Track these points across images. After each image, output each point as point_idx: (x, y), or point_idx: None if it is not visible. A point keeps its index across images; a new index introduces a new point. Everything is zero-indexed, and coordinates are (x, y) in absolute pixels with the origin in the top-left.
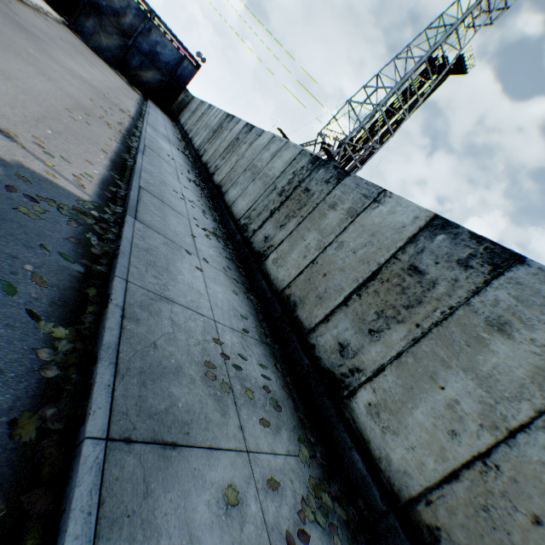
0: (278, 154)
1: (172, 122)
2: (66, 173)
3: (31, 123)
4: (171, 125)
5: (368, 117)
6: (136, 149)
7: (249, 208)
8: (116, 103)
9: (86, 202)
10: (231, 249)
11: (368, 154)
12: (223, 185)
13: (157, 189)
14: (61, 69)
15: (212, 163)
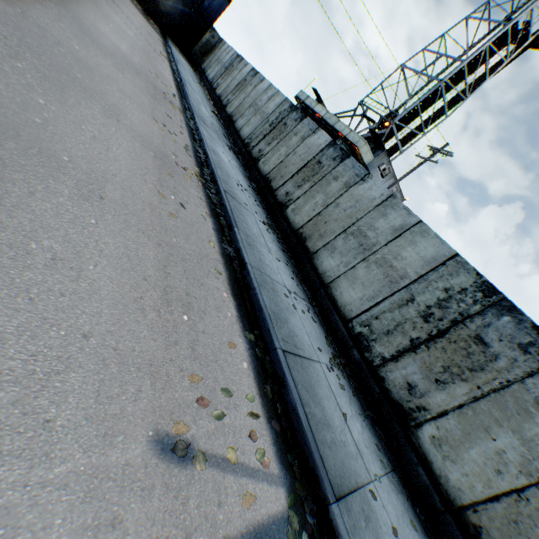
0: (406, 235)
1: (195, 72)
2: (246, 448)
3: (168, 327)
4: (199, 83)
5: (426, 94)
6: (218, 204)
7: (367, 310)
8: (162, 90)
9: (289, 518)
10: (350, 376)
11: (412, 135)
12: (307, 237)
13: (283, 321)
14: (108, 62)
15: (279, 185)
